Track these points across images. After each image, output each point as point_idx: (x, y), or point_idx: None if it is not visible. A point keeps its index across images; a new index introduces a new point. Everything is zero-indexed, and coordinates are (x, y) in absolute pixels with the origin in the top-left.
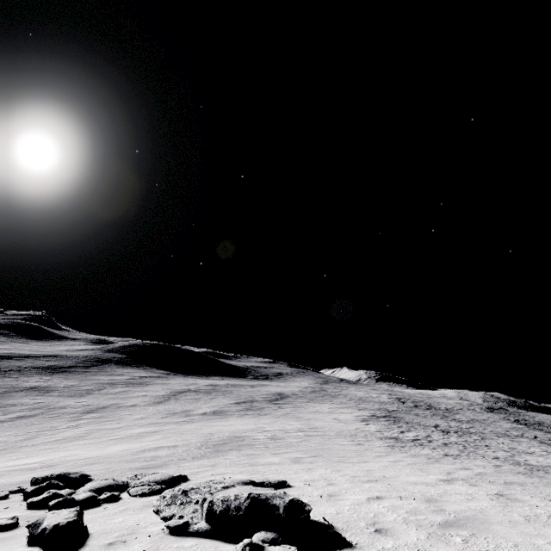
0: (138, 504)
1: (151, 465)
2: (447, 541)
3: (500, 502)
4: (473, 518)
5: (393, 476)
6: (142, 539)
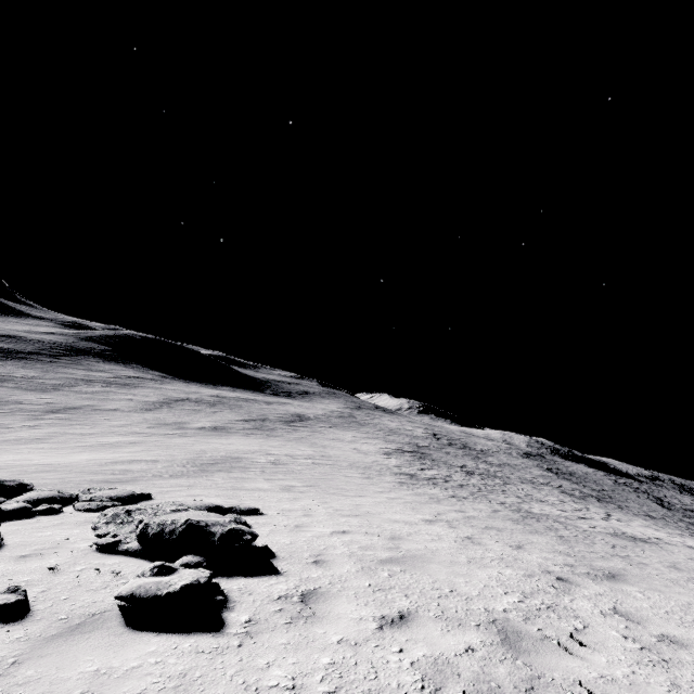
0: (78, 520)
1: (117, 479)
2: (373, 575)
3: (461, 544)
4: (420, 557)
5: (379, 513)
6: (63, 554)
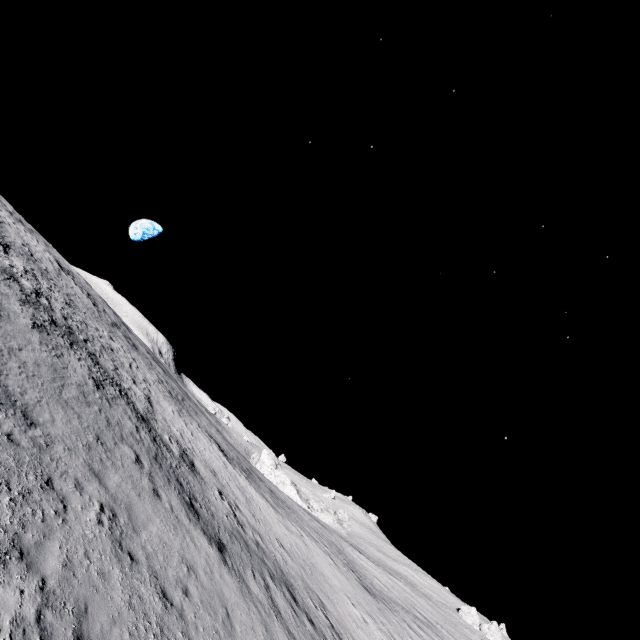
0: None
1: None
2: None
3: None
4: None
5: None
6: None
